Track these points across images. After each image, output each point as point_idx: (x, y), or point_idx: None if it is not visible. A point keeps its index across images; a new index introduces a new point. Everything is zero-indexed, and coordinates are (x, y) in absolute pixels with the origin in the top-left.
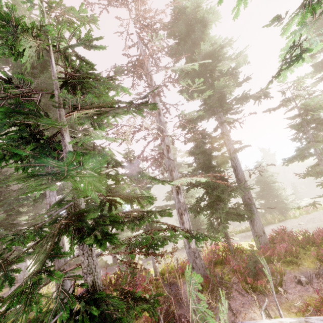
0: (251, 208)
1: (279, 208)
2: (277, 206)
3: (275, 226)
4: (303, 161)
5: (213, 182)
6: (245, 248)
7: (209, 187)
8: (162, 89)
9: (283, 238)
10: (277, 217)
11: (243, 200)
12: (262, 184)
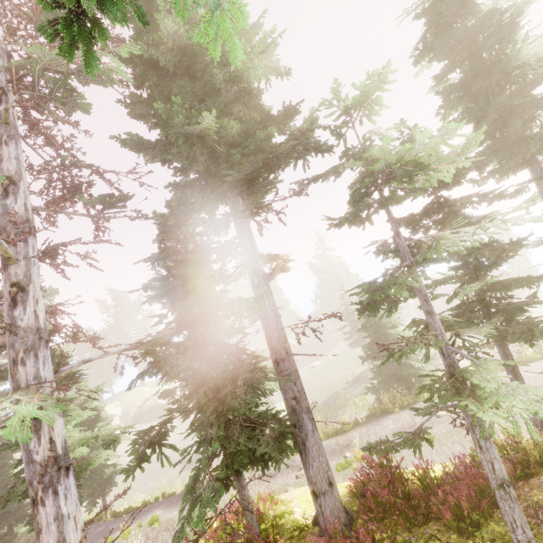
0: (300, 423)
1: (406, 376)
2: (402, 374)
3: (394, 422)
4: (389, 316)
5: (196, 368)
6: (293, 518)
7: (192, 379)
8: (60, 130)
9: (378, 490)
10: (400, 399)
11: (284, 399)
12: (373, 331)
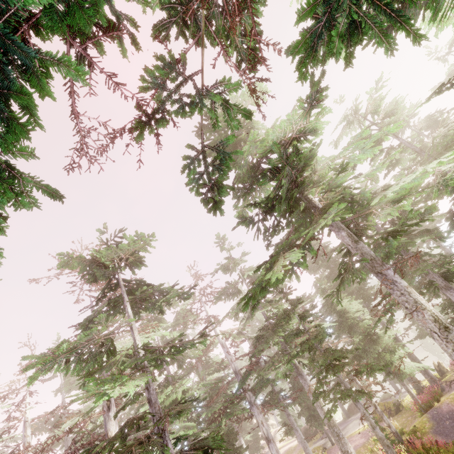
0: None
1: None
2: None
3: None
4: None
5: None
6: None
7: None
8: None
9: None
10: None
11: None
12: None
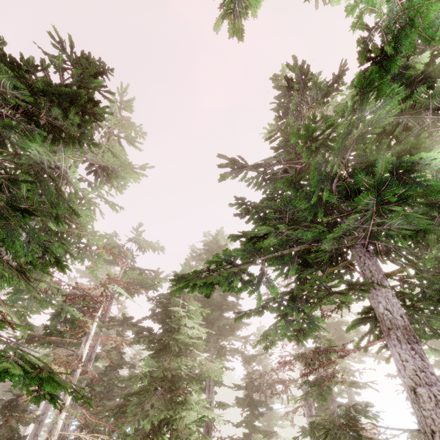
0: None
1: None
2: None
3: None
4: None
5: None
6: None
7: None
8: None
9: None
10: None
11: None
12: None
